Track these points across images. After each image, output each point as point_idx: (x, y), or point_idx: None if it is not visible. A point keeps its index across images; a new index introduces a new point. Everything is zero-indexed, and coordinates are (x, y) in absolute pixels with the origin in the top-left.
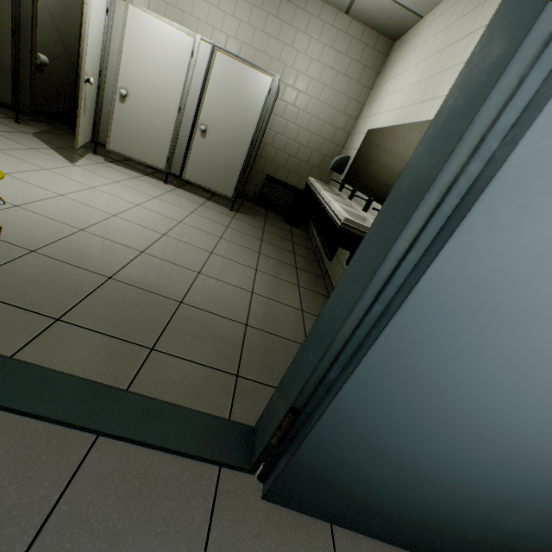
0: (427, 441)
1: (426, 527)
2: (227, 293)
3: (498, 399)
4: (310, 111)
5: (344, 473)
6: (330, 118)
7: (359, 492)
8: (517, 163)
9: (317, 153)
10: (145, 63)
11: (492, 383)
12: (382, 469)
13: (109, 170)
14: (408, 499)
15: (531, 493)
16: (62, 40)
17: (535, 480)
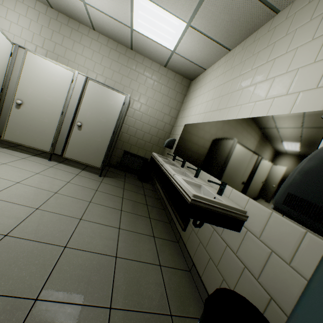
0: None
1: None
2: (91, 266)
3: None
4: (149, 114)
5: None
6: (161, 118)
7: None
8: None
9: (155, 136)
10: (37, 85)
11: None
12: None
13: (1, 154)
14: None
15: None
16: None
17: None
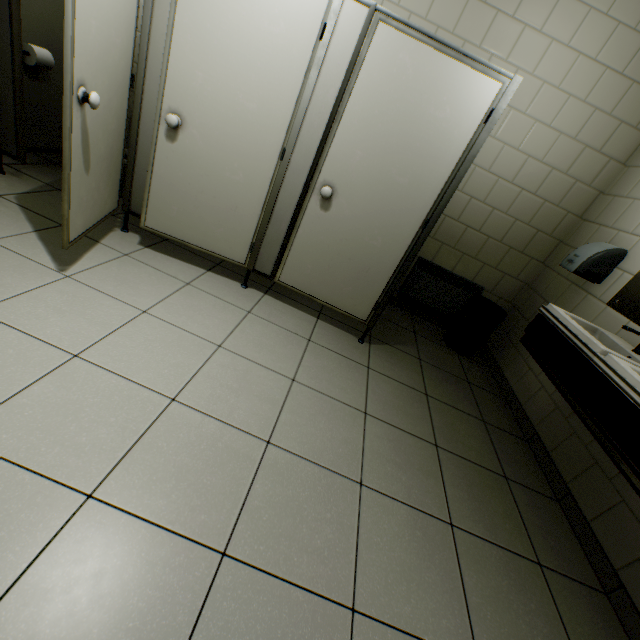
0: None
1: None
2: None
3: None
4: (525, 147)
5: None
6: (566, 161)
7: None
8: None
9: (525, 224)
10: (219, 55)
11: None
12: None
13: (140, 271)
14: None
15: None
16: None
17: None
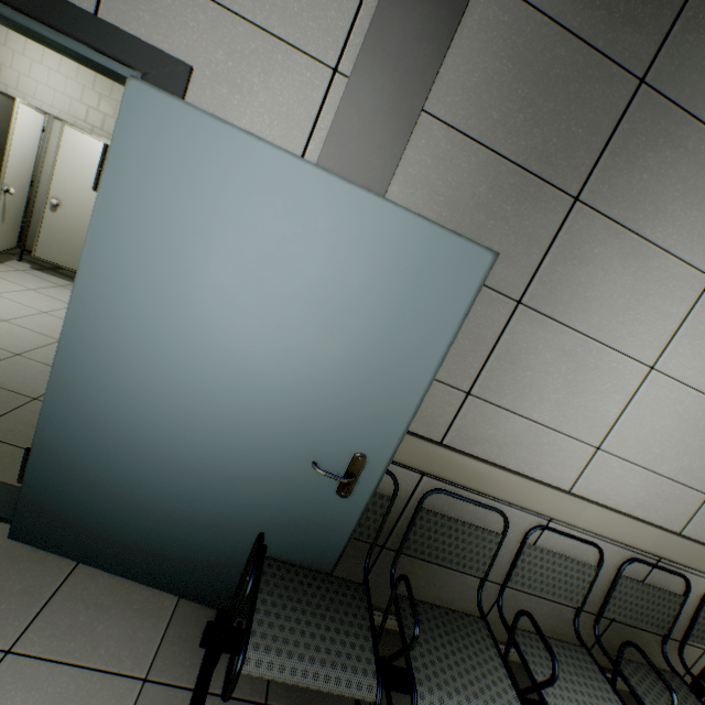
0: (115, 460)
1: (149, 553)
2: None
3: (145, 419)
4: None
5: (67, 499)
6: None
7: (84, 519)
8: (85, 266)
9: None
10: (81, 176)
11: (135, 406)
12: (93, 492)
13: (31, 277)
14: (124, 523)
15: (207, 505)
16: (2, 149)
17: (203, 491)
